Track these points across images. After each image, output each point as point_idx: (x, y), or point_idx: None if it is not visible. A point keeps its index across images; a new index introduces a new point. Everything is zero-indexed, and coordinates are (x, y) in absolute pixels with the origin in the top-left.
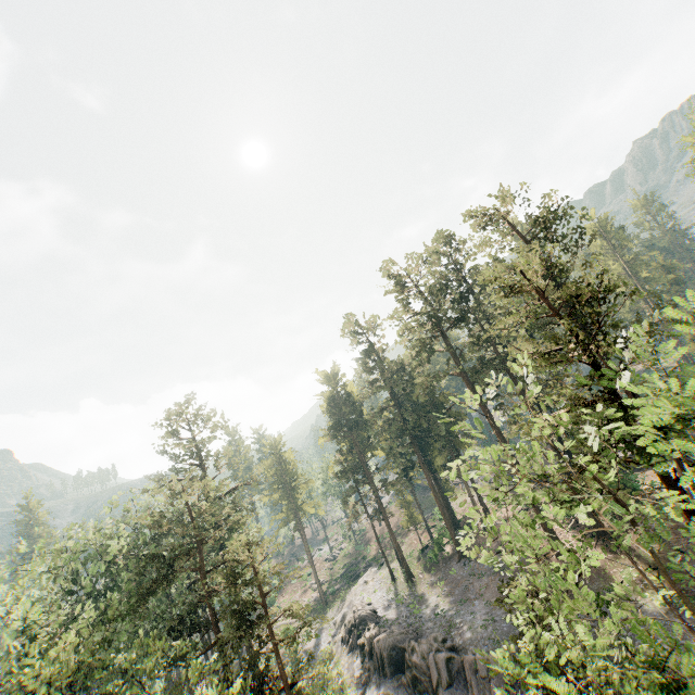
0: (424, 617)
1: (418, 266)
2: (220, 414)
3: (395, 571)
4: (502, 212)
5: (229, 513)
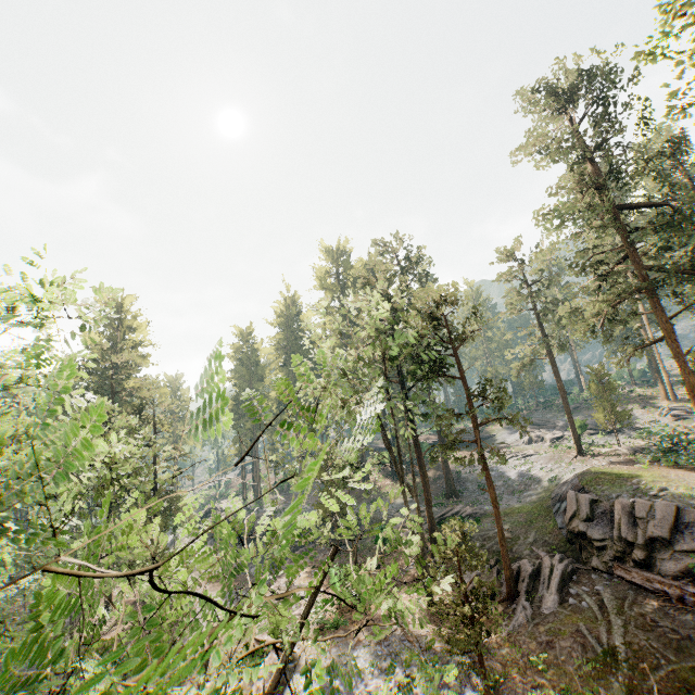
0: (260, 511)
1: (337, 268)
2: (145, 326)
3: (248, 496)
4: (392, 247)
5: (141, 384)
